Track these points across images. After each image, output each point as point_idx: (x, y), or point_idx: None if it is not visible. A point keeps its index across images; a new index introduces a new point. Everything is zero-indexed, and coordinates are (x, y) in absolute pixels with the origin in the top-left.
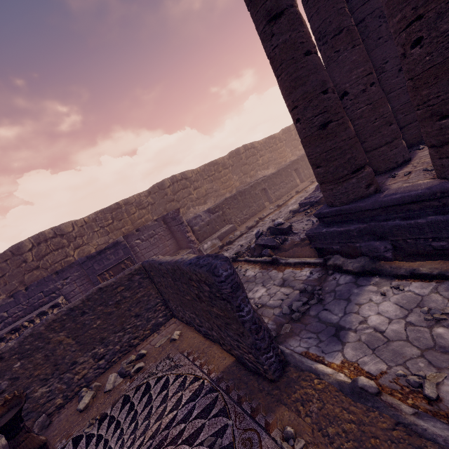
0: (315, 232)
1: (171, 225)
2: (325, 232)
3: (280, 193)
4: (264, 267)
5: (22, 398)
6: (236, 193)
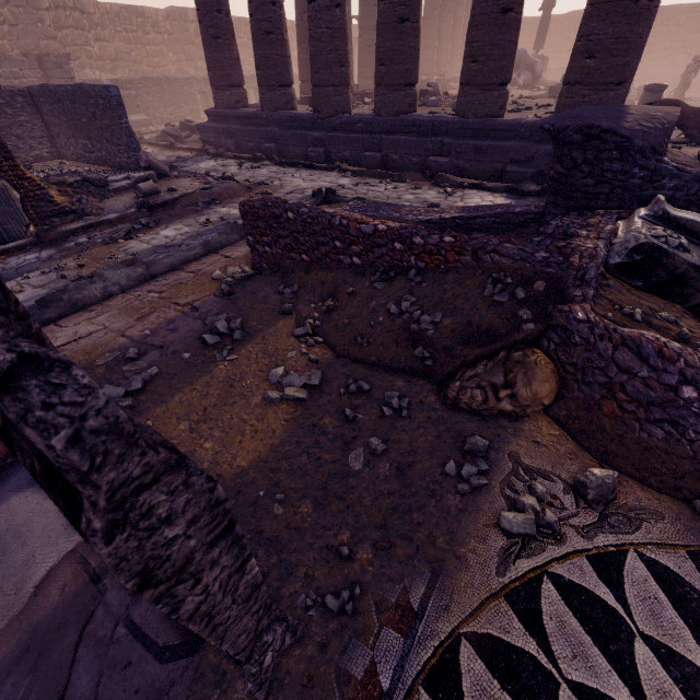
0: (202, 125)
1: (53, 75)
2: (207, 126)
3: None
4: (163, 149)
5: None
6: (163, 77)
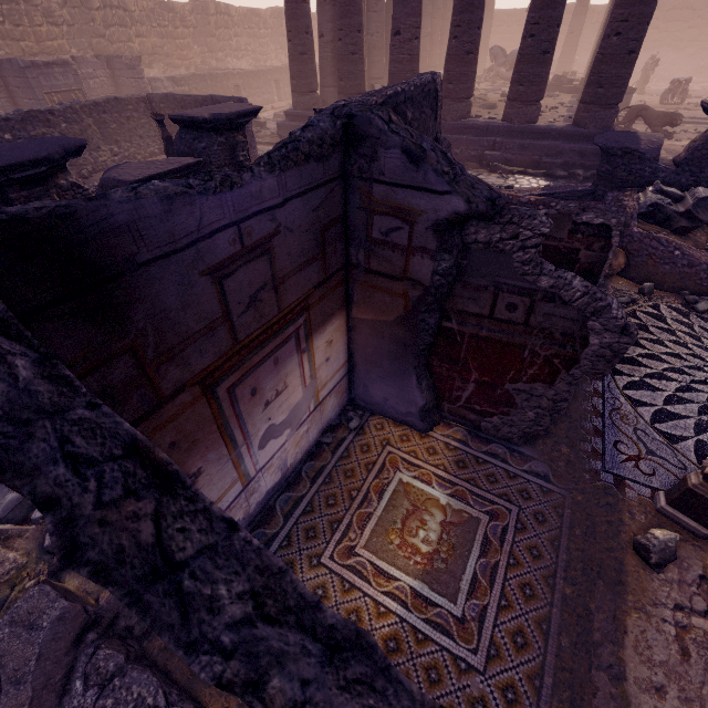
0: (282, 123)
1: (121, 75)
2: (288, 125)
3: (255, 101)
4: None
5: (162, 116)
6: (207, 74)
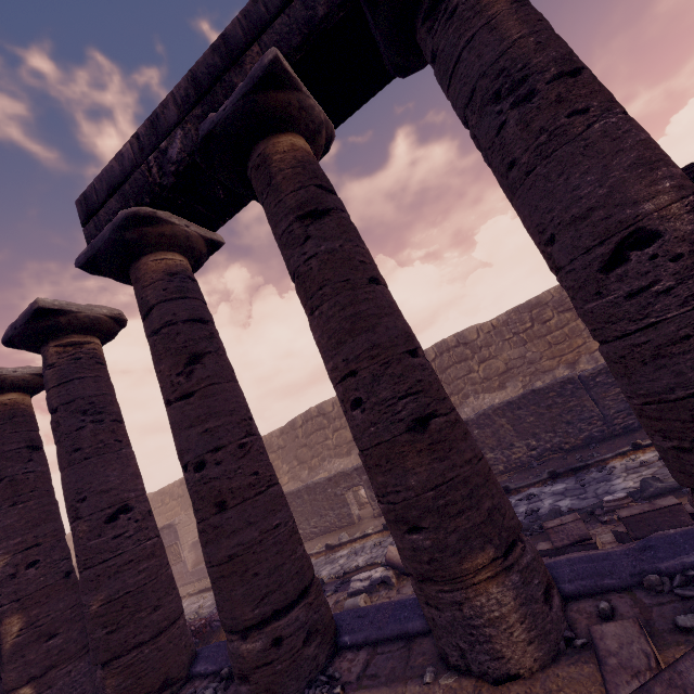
0: None
1: None
2: None
3: None
4: None
5: None
6: (302, 487)
